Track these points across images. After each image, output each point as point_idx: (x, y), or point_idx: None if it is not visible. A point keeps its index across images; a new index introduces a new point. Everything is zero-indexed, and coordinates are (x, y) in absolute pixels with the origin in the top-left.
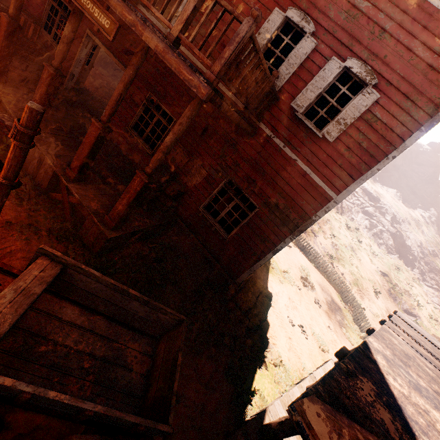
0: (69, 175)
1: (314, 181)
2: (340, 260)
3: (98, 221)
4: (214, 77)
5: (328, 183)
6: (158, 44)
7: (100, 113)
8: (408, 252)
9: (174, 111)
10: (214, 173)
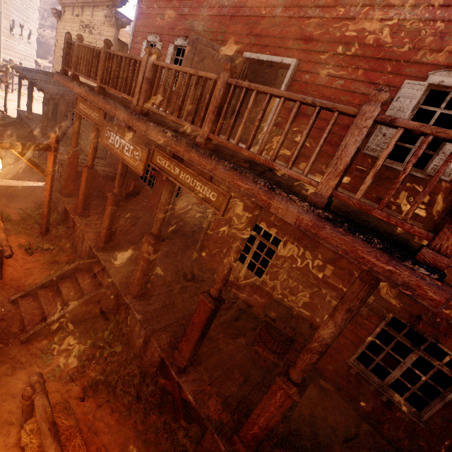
0: (178, 361)
1: None
2: None
3: (225, 448)
4: (447, 260)
5: None
6: (300, 215)
7: (193, 238)
8: None
9: (279, 231)
10: (362, 307)
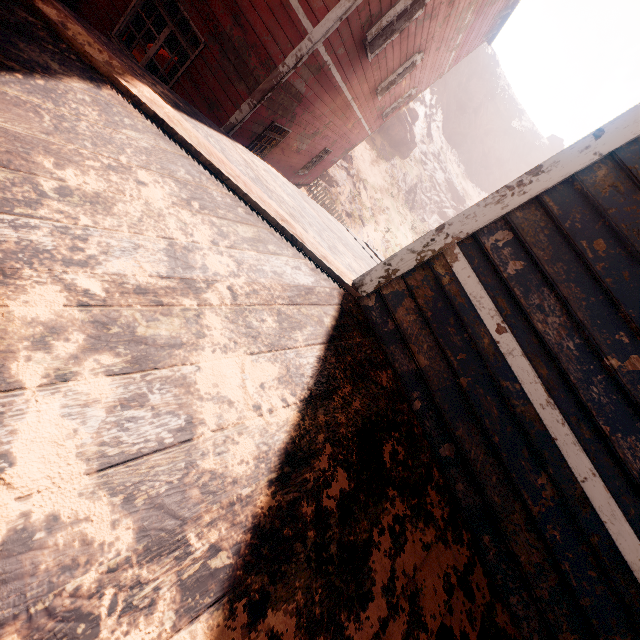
0: None
1: None
2: None
3: None
4: None
5: (304, 4)
6: None
7: None
8: None
9: None
10: None
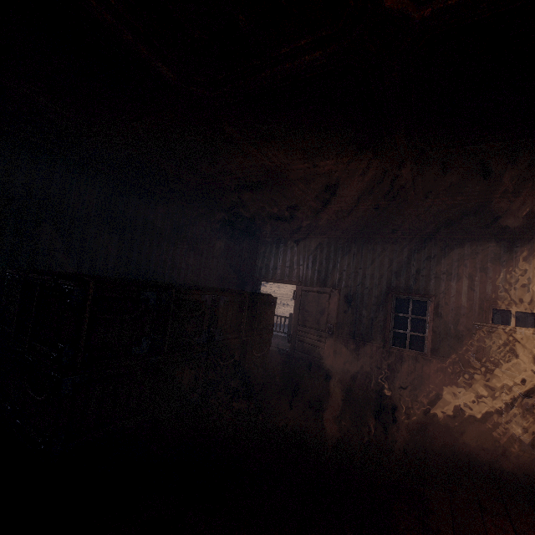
0: None
1: None
2: None
3: None
4: None
5: None
6: None
7: None
8: None
9: None
10: None
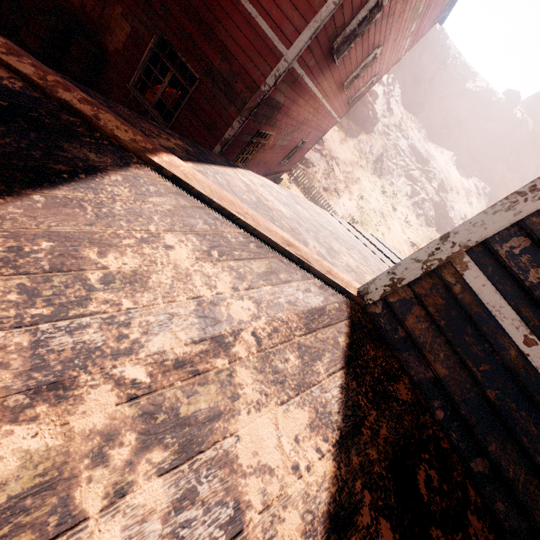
0: None
1: (262, 29)
2: (364, 224)
3: None
4: None
5: (278, 32)
6: None
7: None
8: (449, 225)
9: None
10: (140, 27)
